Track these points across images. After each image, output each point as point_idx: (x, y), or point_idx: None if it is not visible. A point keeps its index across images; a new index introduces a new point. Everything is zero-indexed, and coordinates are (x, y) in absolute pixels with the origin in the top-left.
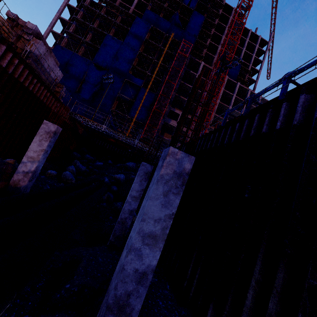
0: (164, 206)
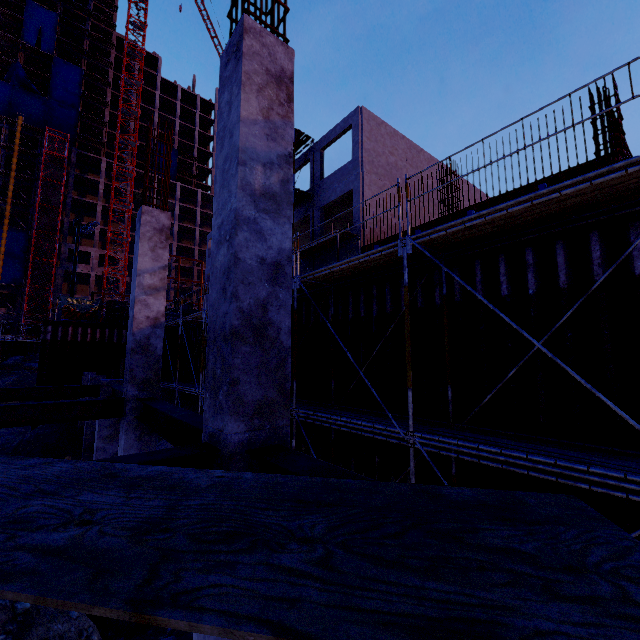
0: None
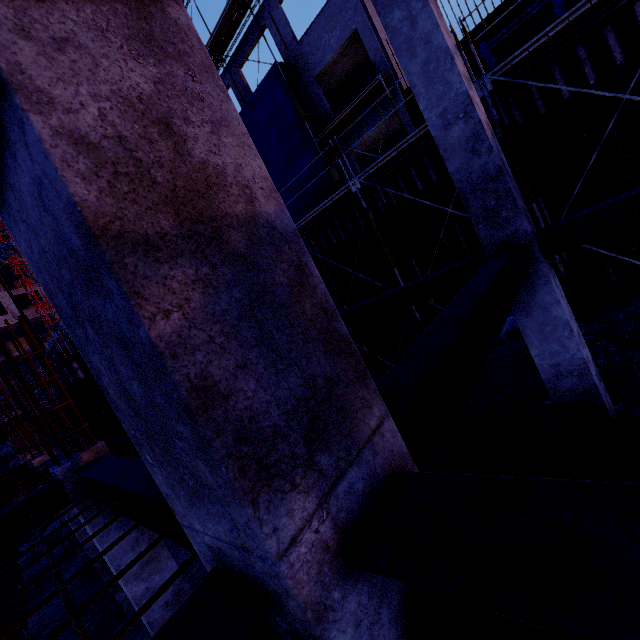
0: None
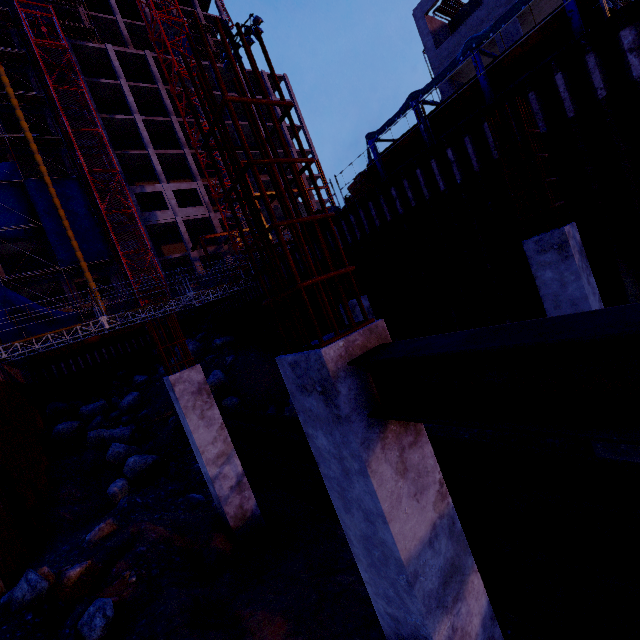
0: (594, 295)
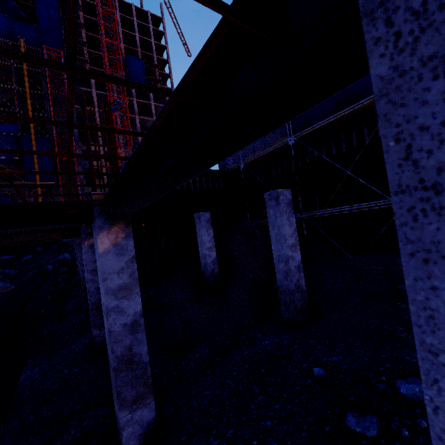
0: None
